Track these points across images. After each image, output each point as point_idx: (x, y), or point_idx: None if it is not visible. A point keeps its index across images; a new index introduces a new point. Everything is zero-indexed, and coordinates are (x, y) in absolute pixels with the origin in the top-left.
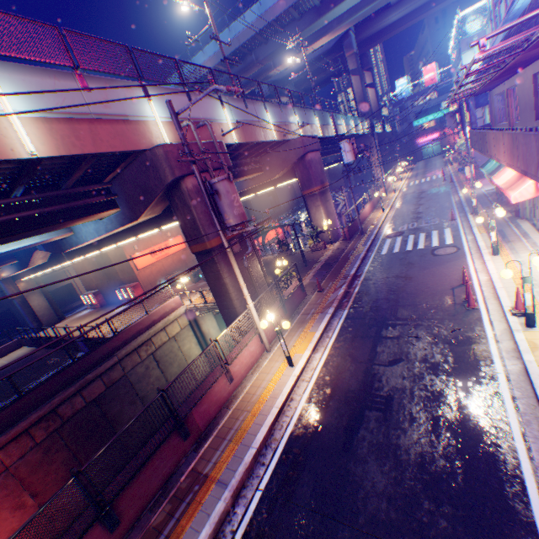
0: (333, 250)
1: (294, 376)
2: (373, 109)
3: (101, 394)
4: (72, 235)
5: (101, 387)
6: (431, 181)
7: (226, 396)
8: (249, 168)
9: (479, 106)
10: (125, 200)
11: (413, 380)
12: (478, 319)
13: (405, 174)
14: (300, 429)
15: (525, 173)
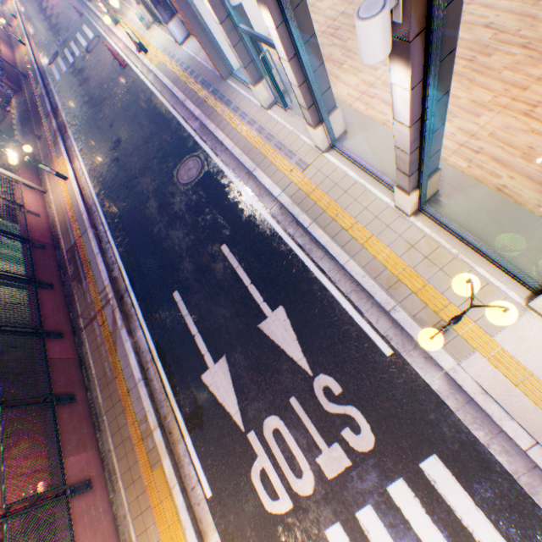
0: (18, 108)
1: (74, 180)
2: None
3: None
4: None
5: None
6: None
7: (48, 225)
8: None
9: None
10: None
11: (125, 121)
12: (132, 70)
13: None
14: (98, 188)
15: None
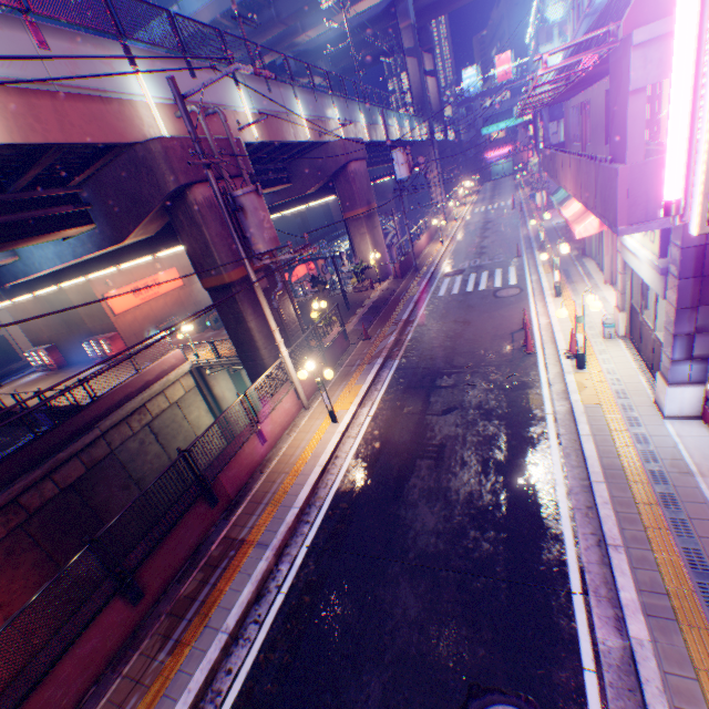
0: (382, 291)
1: (339, 432)
2: (434, 108)
3: (80, 478)
4: (16, 261)
5: (80, 469)
6: (499, 209)
7: (258, 459)
8: (273, 177)
9: (554, 119)
10: (105, 212)
11: (467, 427)
12: (534, 364)
13: (470, 198)
14: (347, 485)
15: (585, 206)
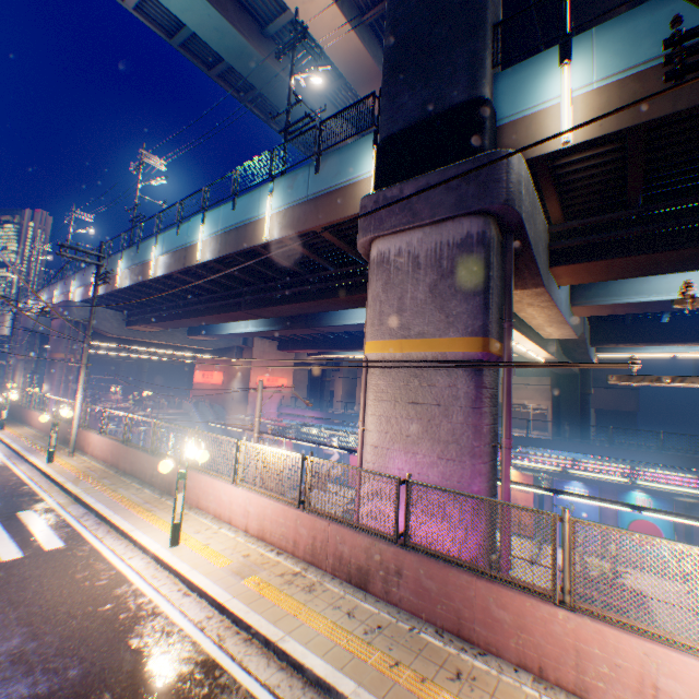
0: None
1: None
2: None
3: None
4: None
5: None
6: None
7: None
8: None
9: None
10: None
11: None
12: None
13: None
14: None
15: None
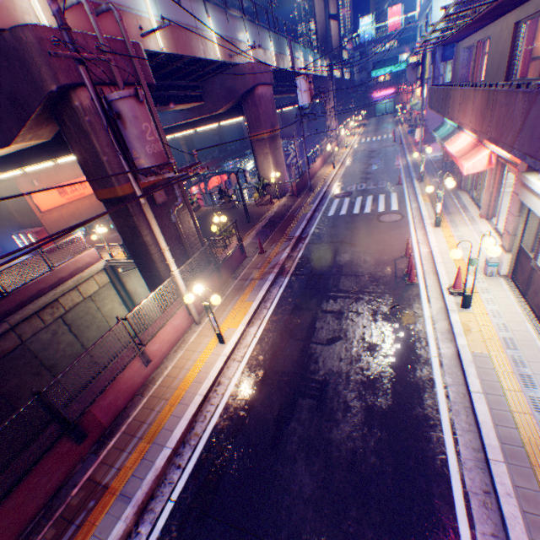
0: (280, 207)
1: (224, 355)
2: (334, 48)
3: None
4: None
5: None
6: (382, 140)
7: (141, 381)
8: (186, 94)
9: (444, 60)
10: None
11: (351, 362)
12: (417, 296)
13: (358, 130)
14: (226, 420)
15: (495, 142)
